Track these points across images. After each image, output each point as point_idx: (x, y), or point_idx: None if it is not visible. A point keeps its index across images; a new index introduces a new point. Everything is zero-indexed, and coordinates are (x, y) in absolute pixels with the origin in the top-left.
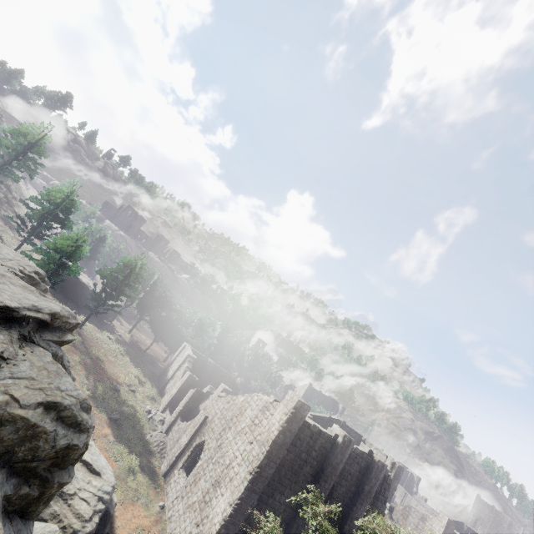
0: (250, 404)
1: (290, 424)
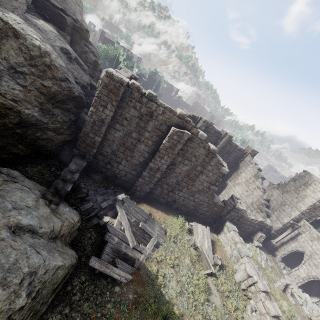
0: (91, 36)
1: (101, 37)
